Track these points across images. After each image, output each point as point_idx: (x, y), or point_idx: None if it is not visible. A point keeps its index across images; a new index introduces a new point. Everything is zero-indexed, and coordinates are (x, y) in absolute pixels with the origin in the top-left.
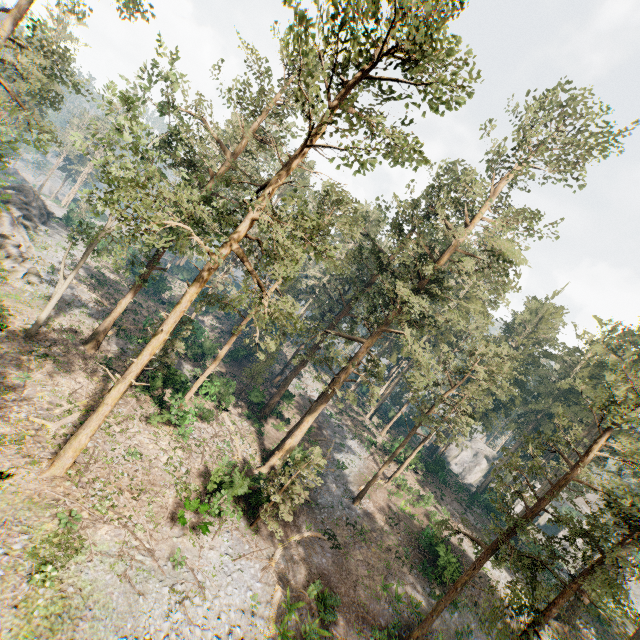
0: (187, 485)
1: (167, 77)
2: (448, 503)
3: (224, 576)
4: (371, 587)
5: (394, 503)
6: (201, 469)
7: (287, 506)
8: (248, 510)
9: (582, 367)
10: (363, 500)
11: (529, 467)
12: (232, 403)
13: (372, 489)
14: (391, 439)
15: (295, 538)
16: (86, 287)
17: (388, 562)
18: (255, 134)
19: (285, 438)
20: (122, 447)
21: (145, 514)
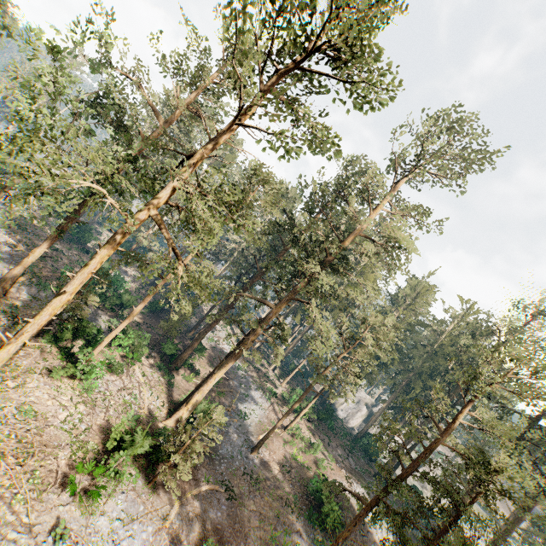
0: (85, 444)
1: (103, 35)
2: (334, 449)
3: (112, 545)
4: (261, 537)
5: (288, 451)
6: (103, 425)
7: (186, 467)
8: (148, 466)
9: (446, 336)
10: (261, 449)
11: (409, 435)
12: (145, 354)
13: (270, 438)
14: (290, 389)
15: (193, 493)
16: (3, 230)
17: (278, 510)
18: (189, 106)
19: (193, 392)
20: (15, 404)
21: (29, 482)
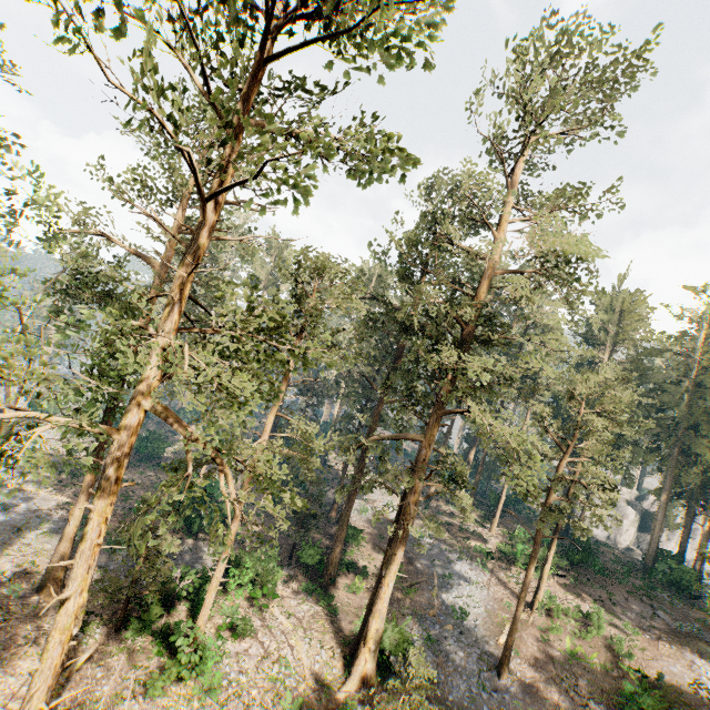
0: None
1: (35, 199)
2: (625, 607)
3: None
4: None
5: (555, 647)
6: None
7: None
8: None
9: (701, 352)
10: (511, 663)
11: None
12: (281, 578)
13: (516, 635)
14: (506, 534)
15: None
16: (52, 490)
17: None
18: (182, 228)
19: (366, 616)
20: None
21: None
